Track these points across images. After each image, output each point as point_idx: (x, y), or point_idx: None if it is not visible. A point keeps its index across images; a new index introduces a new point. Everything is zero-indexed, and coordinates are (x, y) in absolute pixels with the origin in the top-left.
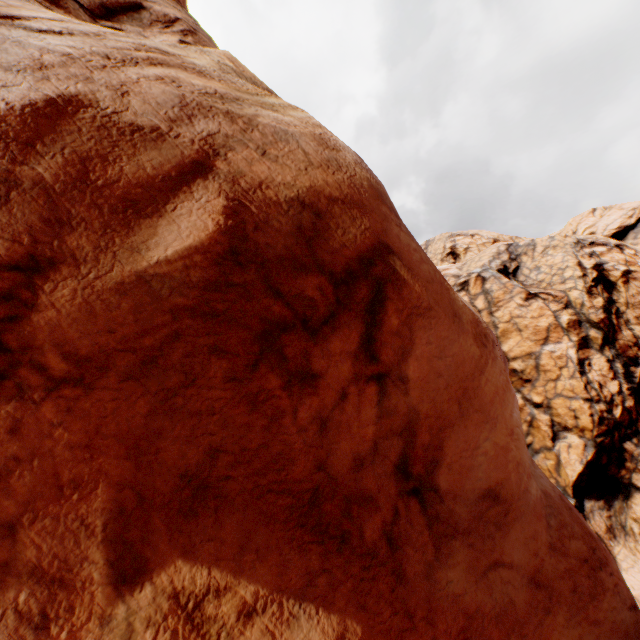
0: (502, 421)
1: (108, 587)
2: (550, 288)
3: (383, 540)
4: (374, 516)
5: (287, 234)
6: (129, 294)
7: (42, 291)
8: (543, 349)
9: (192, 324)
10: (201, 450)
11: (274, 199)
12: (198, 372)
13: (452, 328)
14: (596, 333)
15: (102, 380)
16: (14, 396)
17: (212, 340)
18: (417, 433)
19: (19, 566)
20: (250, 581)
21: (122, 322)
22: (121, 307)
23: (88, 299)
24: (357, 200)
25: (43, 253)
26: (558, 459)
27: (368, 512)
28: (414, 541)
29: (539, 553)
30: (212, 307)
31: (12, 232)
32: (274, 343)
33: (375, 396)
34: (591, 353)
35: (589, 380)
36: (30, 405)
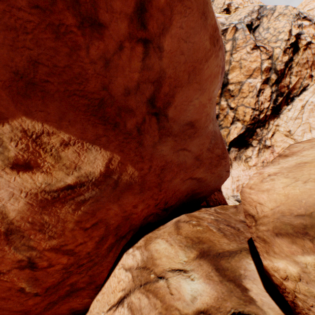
0: (208, 92)
1: None
2: (267, 45)
3: (135, 130)
4: (132, 119)
5: None
6: None
7: None
8: (247, 81)
9: None
10: (24, 59)
11: None
12: None
13: (199, 22)
14: (274, 77)
15: None
16: None
17: None
18: (162, 86)
19: None
20: (66, 133)
21: None
22: None
23: None
24: None
25: None
26: (229, 132)
27: (130, 117)
28: (150, 134)
29: (202, 150)
30: None
31: None
32: None
33: (141, 55)
34: (266, 87)
35: (258, 100)
36: None
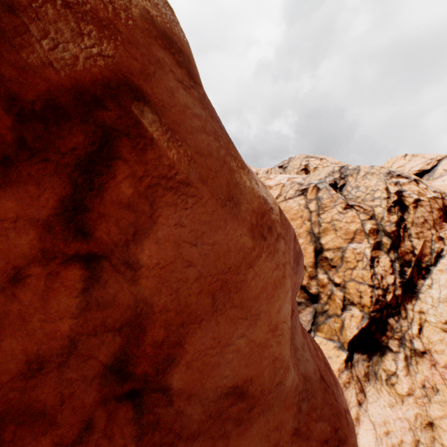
0: (265, 317)
1: None
2: (363, 203)
3: None
4: (41, 438)
5: None
6: None
7: None
8: (349, 246)
9: None
10: None
11: None
12: None
13: (218, 212)
14: (387, 240)
15: None
16: None
17: None
18: (147, 328)
19: None
20: None
21: None
22: None
23: None
24: (105, 18)
25: None
26: (343, 323)
27: (32, 433)
28: None
29: (281, 442)
30: None
31: None
32: None
33: (80, 282)
34: (381, 254)
35: (375, 272)
36: None
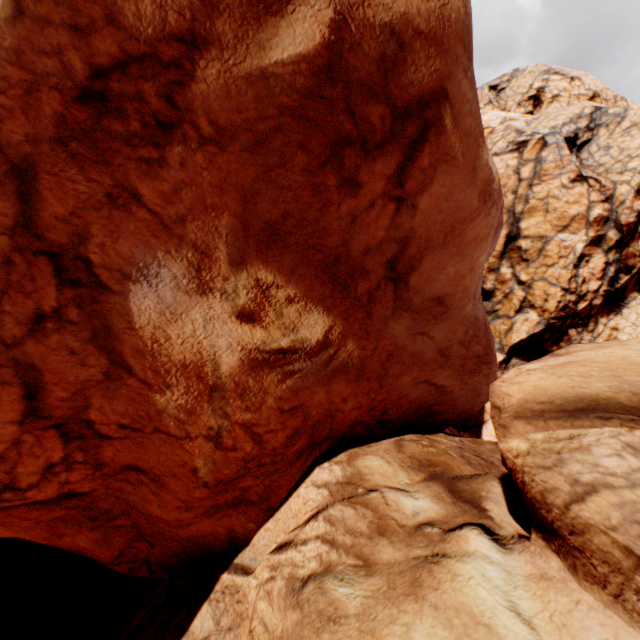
0: (469, 259)
1: (227, 265)
2: (604, 176)
3: (366, 296)
4: (366, 282)
5: (372, 61)
6: (254, 86)
7: (198, 67)
8: (556, 236)
9: (290, 122)
10: (279, 212)
11: (371, 21)
12: (288, 159)
13: (465, 180)
14: (614, 235)
15: (231, 147)
16: (181, 142)
17: (301, 139)
18: (409, 246)
19: (187, 240)
20: (293, 288)
21: (247, 107)
22: (247, 95)
23: (227, 82)
24: (438, 37)
25: (199, 32)
26: (511, 327)
27: (363, 279)
28: (383, 304)
29: (452, 342)
30: (305, 113)
31: (178, 5)
32: (339, 153)
33: (392, 212)
34: (596, 252)
35: (577, 274)
36: (190, 151)
